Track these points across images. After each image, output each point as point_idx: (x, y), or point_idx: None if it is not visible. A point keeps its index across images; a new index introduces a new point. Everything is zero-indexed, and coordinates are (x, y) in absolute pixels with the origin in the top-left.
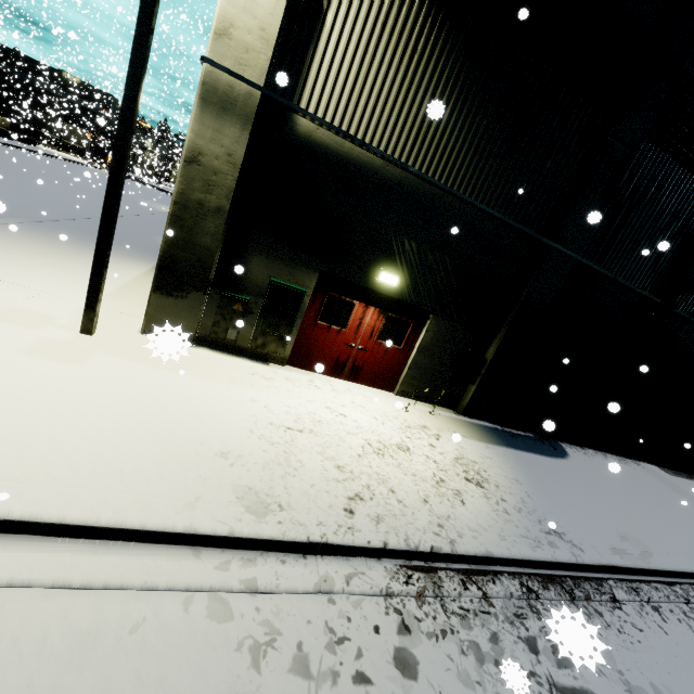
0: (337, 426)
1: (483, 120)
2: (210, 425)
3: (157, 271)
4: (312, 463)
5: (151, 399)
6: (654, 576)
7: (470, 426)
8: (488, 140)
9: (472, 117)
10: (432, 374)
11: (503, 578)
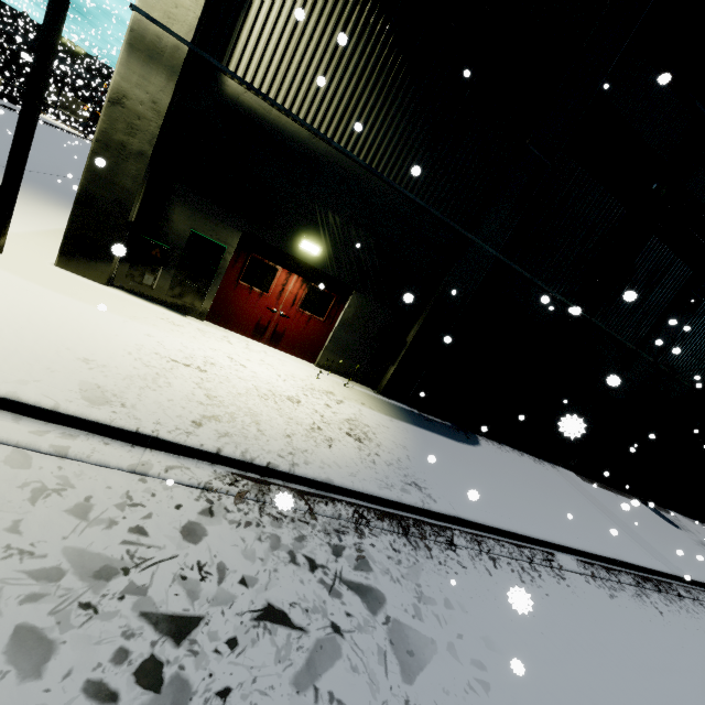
0: (231, 371)
1: (408, 110)
2: (87, 340)
3: (75, 205)
4: (182, 387)
5: (33, 309)
6: (507, 538)
7: (383, 403)
8: (413, 129)
9: (397, 105)
10: (353, 350)
11: (339, 504)
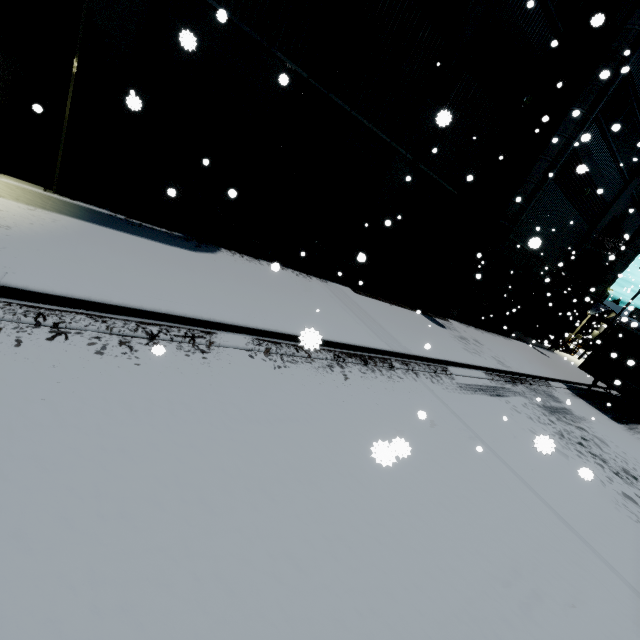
0: None
1: None
2: None
3: None
4: None
5: None
6: (129, 317)
7: (45, 199)
8: None
9: None
10: None
11: None
